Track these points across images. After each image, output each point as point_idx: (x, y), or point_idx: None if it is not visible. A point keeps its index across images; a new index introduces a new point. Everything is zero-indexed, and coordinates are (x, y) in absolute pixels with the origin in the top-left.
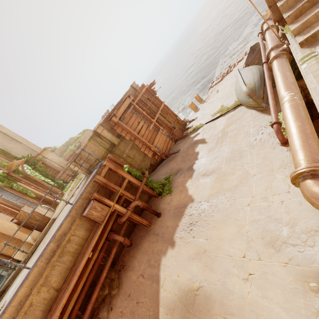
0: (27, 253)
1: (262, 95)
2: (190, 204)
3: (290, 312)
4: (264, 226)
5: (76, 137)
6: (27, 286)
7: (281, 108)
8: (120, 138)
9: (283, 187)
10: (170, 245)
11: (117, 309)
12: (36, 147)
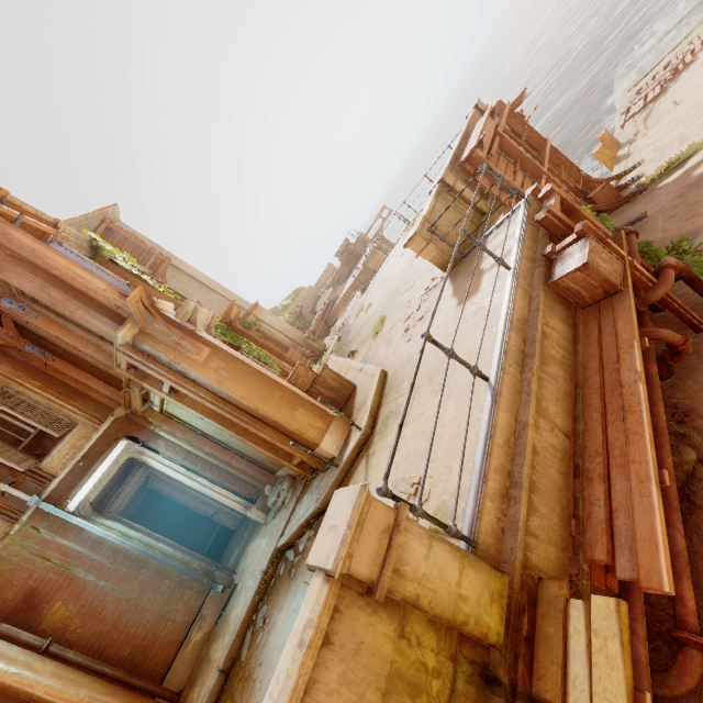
0: (360, 429)
1: None
2: None
3: None
4: None
5: (280, 306)
6: (505, 410)
7: None
8: (489, 202)
9: None
10: None
11: None
12: (241, 301)
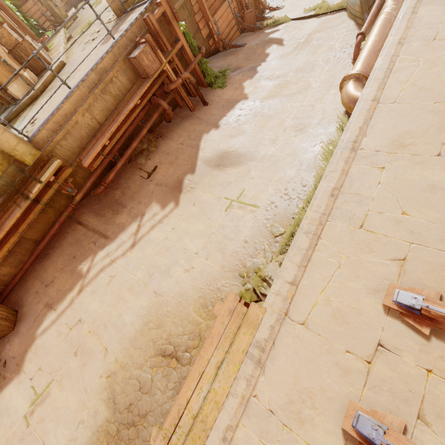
0: (34, 89)
1: (372, 2)
2: (243, 100)
3: (293, 156)
4: (301, 121)
5: None
6: (71, 104)
7: (376, 21)
8: None
9: (331, 99)
10: (214, 128)
11: (156, 160)
12: None
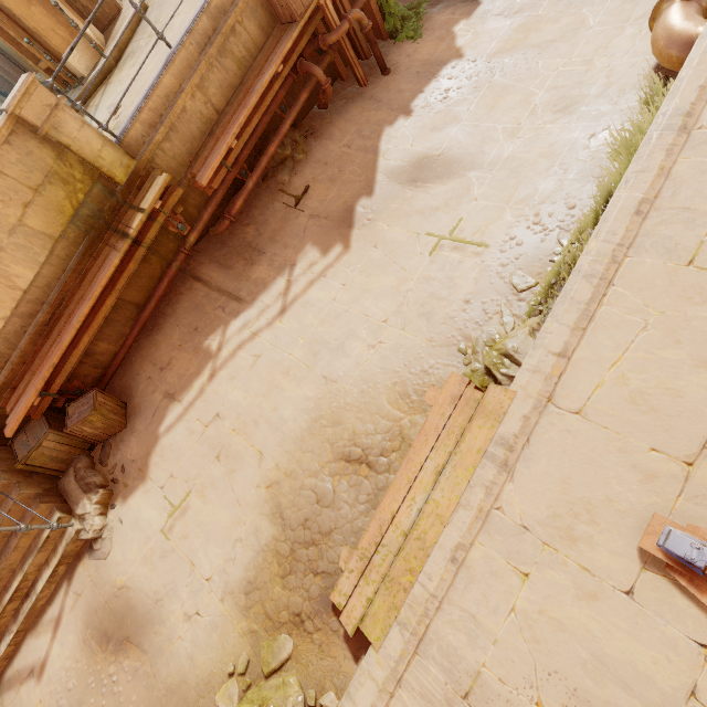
0: (105, 57)
1: None
2: (454, 61)
3: (549, 158)
4: (565, 93)
5: None
6: (173, 75)
7: None
8: None
9: (625, 46)
10: (403, 115)
11: (306, 176)
12: None
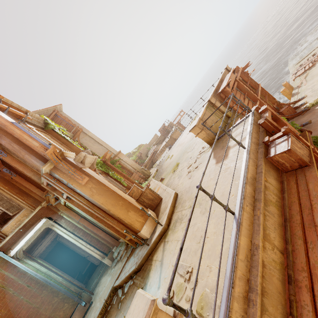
0: (162, 225)
1: None
2: None
3: None
4: None
5: (132, 152)
6: (244, 235)
7: None
8: (232, 111)
9: None
10: None
11: None
12: (113, 150)
